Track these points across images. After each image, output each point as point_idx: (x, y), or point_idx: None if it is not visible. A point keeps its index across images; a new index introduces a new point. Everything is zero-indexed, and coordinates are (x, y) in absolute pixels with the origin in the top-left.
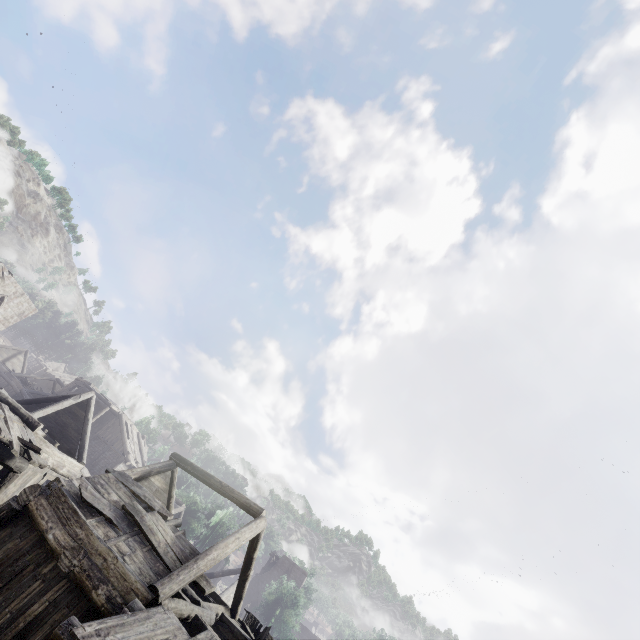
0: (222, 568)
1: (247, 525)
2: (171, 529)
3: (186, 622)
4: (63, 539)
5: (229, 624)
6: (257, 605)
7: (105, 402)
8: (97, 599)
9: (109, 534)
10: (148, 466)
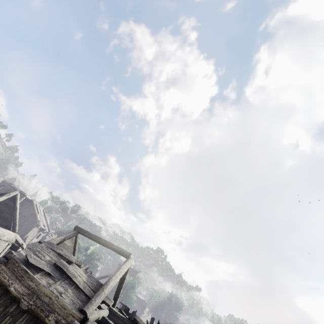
0: (94, 274)
1: (124, 263)
2: (84, 272)
3: (97, 320)
4: (21, 289)
5: (114, 312)
6: (113, 289)
7: (22, 194)
8: (49, 323)
9: (49, 282)
10: (63, 236)
